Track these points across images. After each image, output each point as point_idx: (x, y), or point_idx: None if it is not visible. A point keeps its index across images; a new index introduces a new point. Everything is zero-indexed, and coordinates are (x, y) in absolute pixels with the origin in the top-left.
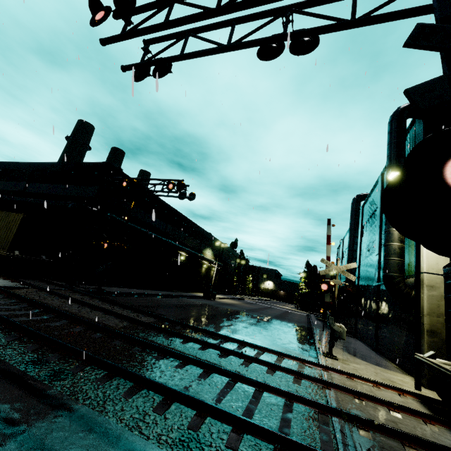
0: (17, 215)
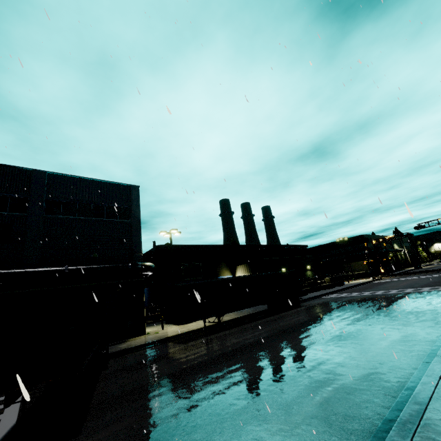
0: (362, 261)
